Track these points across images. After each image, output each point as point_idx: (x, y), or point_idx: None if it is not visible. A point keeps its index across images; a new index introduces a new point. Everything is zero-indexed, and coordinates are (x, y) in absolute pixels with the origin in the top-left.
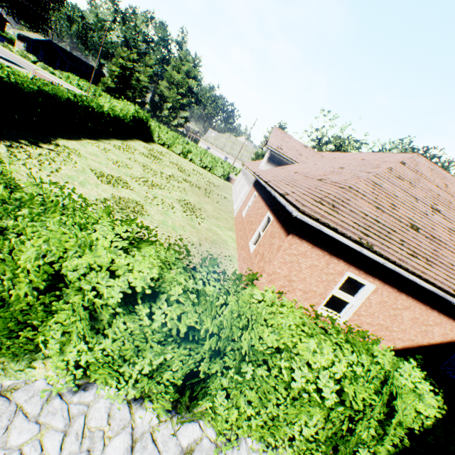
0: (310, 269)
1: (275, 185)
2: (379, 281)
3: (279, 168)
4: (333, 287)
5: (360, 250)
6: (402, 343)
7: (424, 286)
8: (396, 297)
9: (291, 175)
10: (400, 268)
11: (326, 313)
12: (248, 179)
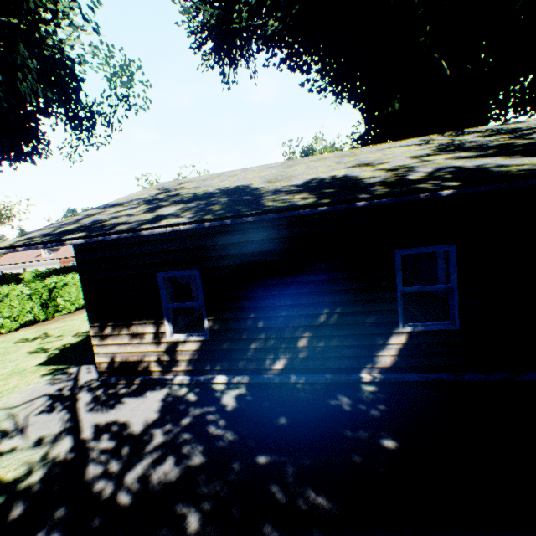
0: None
1: None
2: None
3: (64, 251)
4: None
5: None
6: None
7: None
8: None
9: None
10: None
11: None
12: (42, 265)
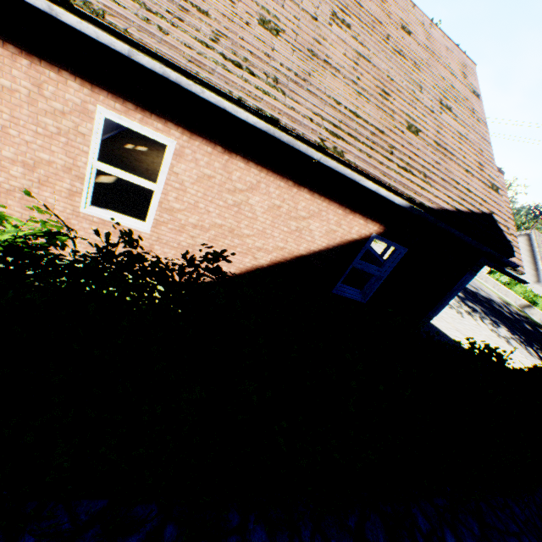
0: (3, 102)
1: None
2: (180, 130)
3: None
4: (87, 151)
5: (49, 10)
6: (267, 256)
7: (248, 122)
8: (228, 166)
9: None
10: (199, 84)
11: (108, 213)
12: None
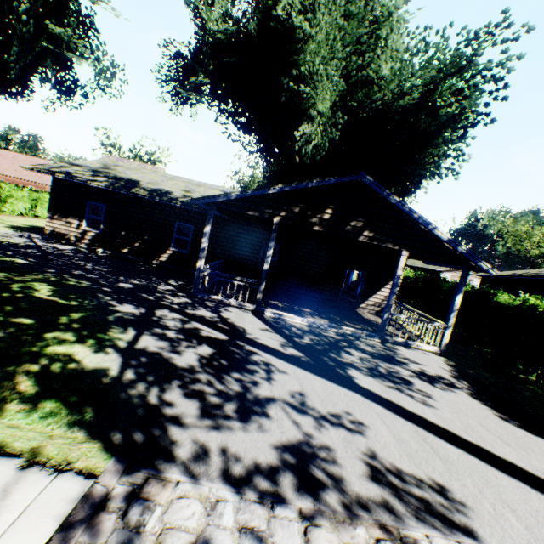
0: None
1: (25, 179)
2: None
3: None
4: None
5: None
6: None
7: None
8: None
9: (18, 172)
10: None
11: None
12: None
